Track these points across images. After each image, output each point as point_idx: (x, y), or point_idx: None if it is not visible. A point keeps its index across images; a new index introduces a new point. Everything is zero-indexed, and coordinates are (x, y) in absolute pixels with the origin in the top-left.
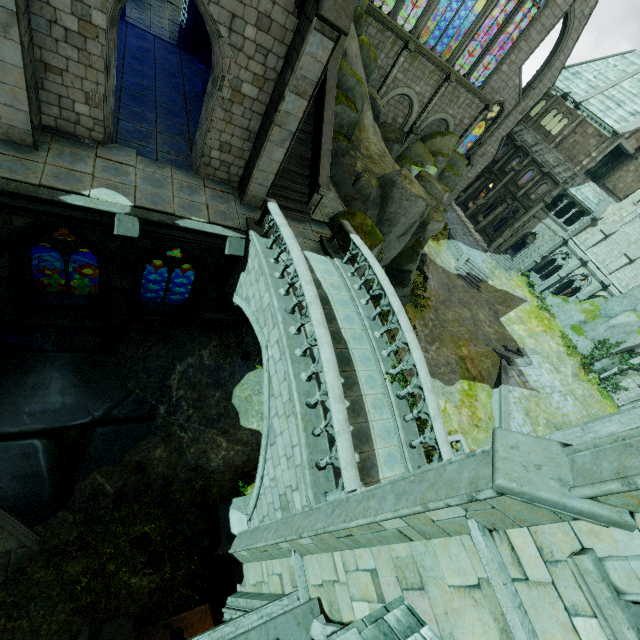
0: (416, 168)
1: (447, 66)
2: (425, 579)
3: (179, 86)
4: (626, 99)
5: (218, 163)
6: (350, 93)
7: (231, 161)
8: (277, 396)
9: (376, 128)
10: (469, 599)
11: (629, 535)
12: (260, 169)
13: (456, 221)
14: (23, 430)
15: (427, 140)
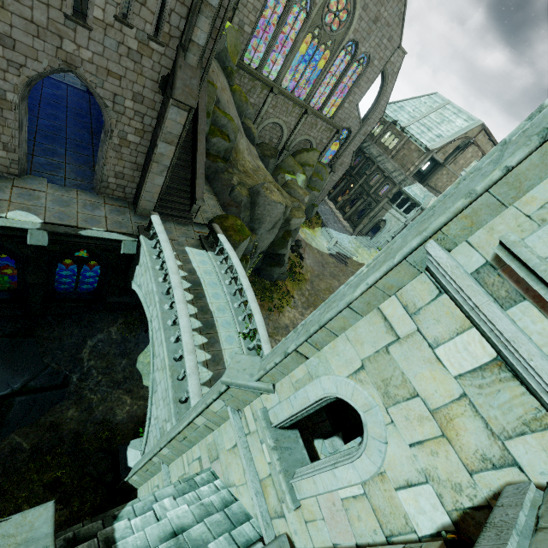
0: (289, 176)
1: (304, 104)
2: (219, 451)
3: (87, 125)
4: (433, 126)
5: (115, 186)
6: (224, 128)
7: (125, 184)
8: (157, 356)
9: (252, 149)
10: (233, 454)
11: (274, 395)
12: (146, 190)
13: (328, 212)
14: None
15: (297, 155)
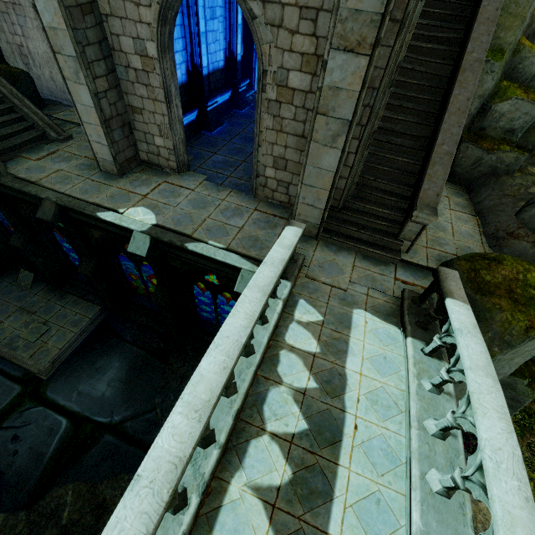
0: None
1: None
2: None
3: None
4: None
5: (275, 183)
6: None
7: (289, 180)
8: None
9: None
10: None
11: None
12: (306, 183)
13: None
14: (66, 405)
15: None
